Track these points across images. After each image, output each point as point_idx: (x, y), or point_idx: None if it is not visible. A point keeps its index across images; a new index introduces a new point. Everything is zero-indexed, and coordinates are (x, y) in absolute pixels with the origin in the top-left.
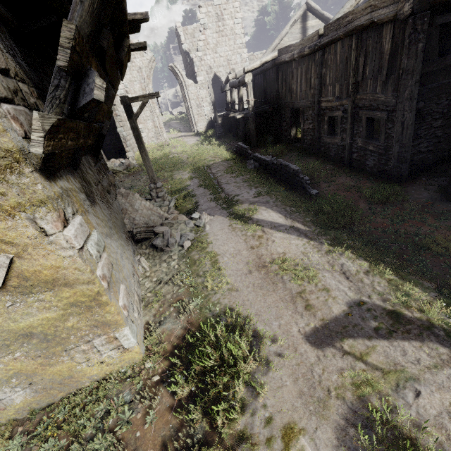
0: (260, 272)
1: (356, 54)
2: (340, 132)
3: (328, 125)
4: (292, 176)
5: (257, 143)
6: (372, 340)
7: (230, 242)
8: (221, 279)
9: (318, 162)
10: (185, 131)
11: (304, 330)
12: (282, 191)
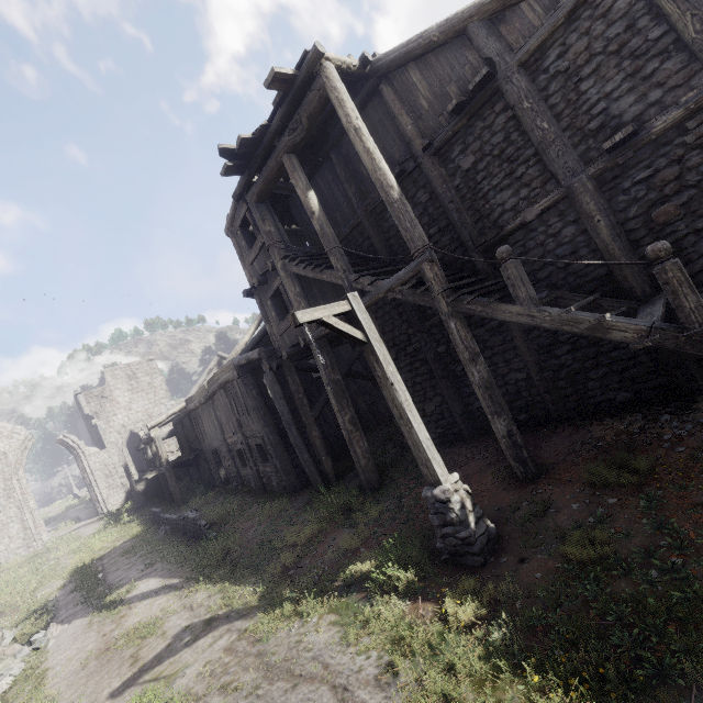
0: (98, 658)
1: (229, 400)
2: (248, 462)
3: (239, 458)
4: (195, 526)
5: (186, 499)
6: (175, 656)
7: (76, 643)
8: (38, 698)
9: (231, 499)
10: (88, 517)
11: (112, 689)
12: (183, 549)
